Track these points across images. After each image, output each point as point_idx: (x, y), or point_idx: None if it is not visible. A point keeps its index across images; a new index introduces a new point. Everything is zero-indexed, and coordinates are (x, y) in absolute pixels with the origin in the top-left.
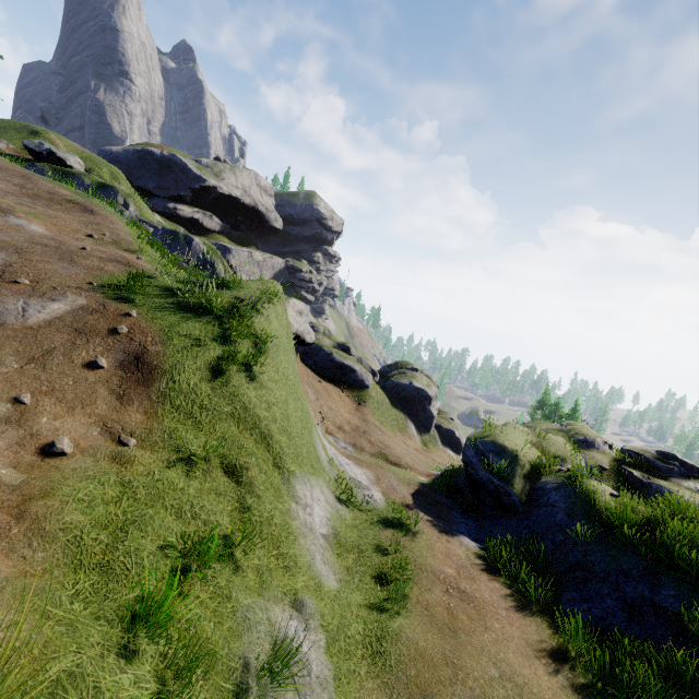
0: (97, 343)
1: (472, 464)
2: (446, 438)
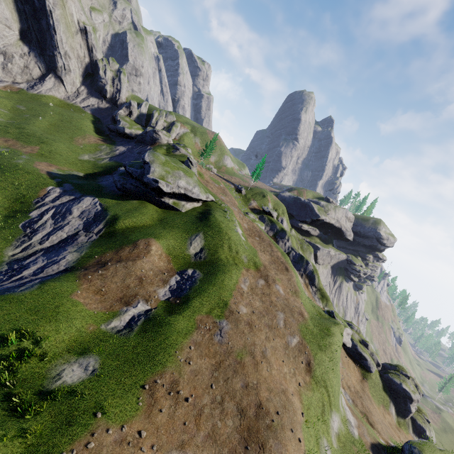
0: (302, 355)
1: (404, 452)
2: (417, 430)
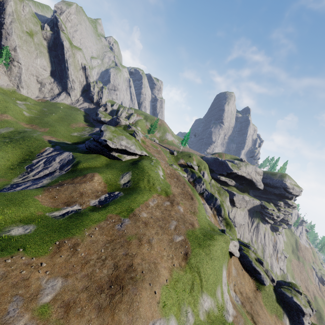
0: (182, 248)
1: None
2: None
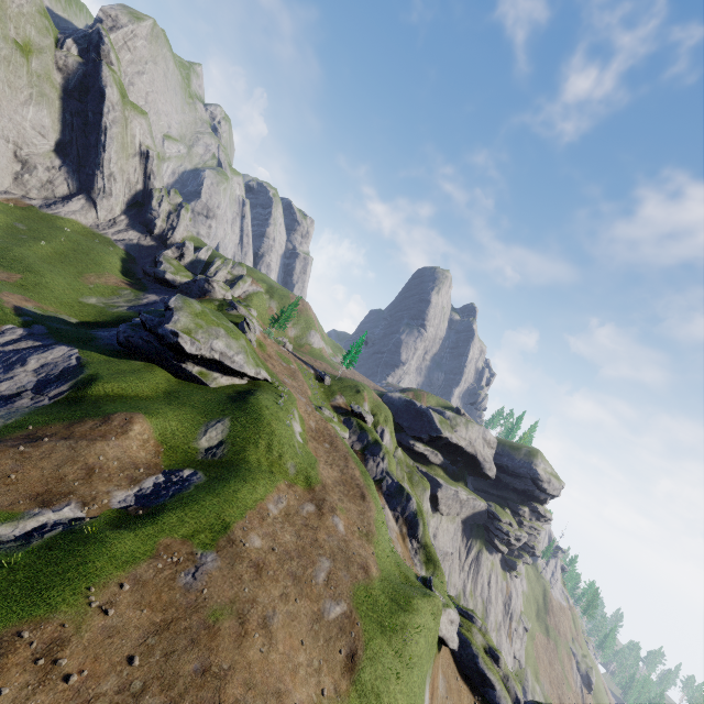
0: (344, 638)
1: None
2: None
